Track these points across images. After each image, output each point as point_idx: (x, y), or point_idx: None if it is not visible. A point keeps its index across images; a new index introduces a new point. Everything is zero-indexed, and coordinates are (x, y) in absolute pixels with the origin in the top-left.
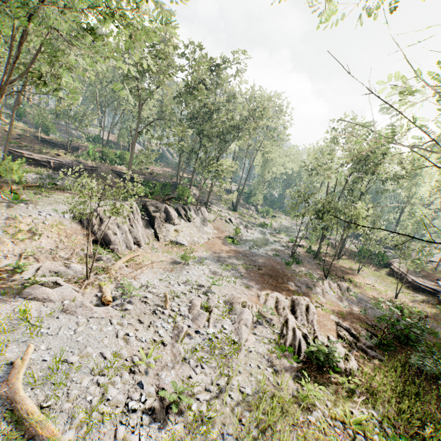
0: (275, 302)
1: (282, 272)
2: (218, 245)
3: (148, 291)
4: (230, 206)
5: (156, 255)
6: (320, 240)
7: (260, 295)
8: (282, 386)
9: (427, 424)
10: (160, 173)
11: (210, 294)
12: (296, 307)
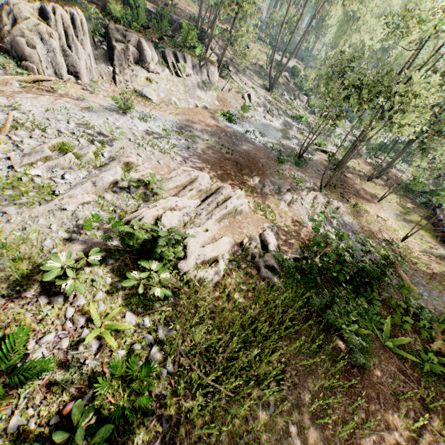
0: (189, 182)
1: (260, 166)
2: (203, 116)
3: (8, 113)
4: (268, 84)
5: (93, 95)
6: (350, 147)
7: (179, 169)
8: (51, 255)
9: (228, 370)
10: (185, 12)
11: (98, 144)
12: (212, 195)
